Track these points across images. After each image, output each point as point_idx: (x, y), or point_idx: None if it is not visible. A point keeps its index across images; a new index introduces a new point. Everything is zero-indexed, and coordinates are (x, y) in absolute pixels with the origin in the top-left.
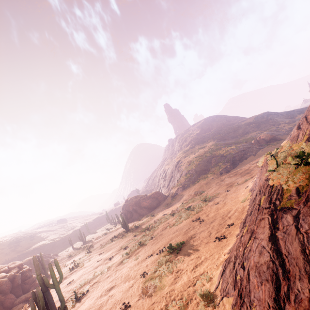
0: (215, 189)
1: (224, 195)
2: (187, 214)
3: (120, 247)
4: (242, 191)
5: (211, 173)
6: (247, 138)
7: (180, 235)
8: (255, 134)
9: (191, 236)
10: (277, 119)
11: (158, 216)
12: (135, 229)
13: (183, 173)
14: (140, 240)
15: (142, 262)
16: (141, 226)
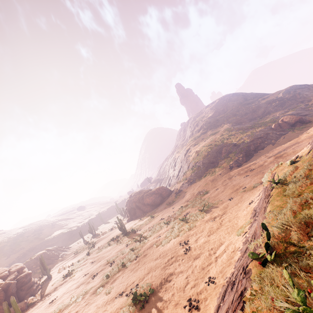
0: (220, 191)
1: (225, 207)
2: (178, 230)
3: (109, 259)
4: (245, 207)
5: (220, 167)
6: (267, 120)
7: (159, 268)
8: (278, 116)
9: (167, 277)
10: (308, 94)
11: (156, 219)
12: (132, 234)
13: (190, 165)
14: (126, 256)
15: (110, 303)
16: (137, 231)
